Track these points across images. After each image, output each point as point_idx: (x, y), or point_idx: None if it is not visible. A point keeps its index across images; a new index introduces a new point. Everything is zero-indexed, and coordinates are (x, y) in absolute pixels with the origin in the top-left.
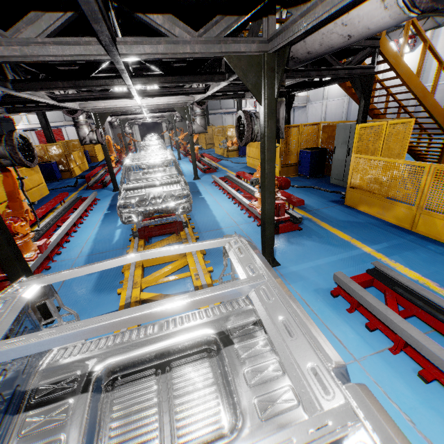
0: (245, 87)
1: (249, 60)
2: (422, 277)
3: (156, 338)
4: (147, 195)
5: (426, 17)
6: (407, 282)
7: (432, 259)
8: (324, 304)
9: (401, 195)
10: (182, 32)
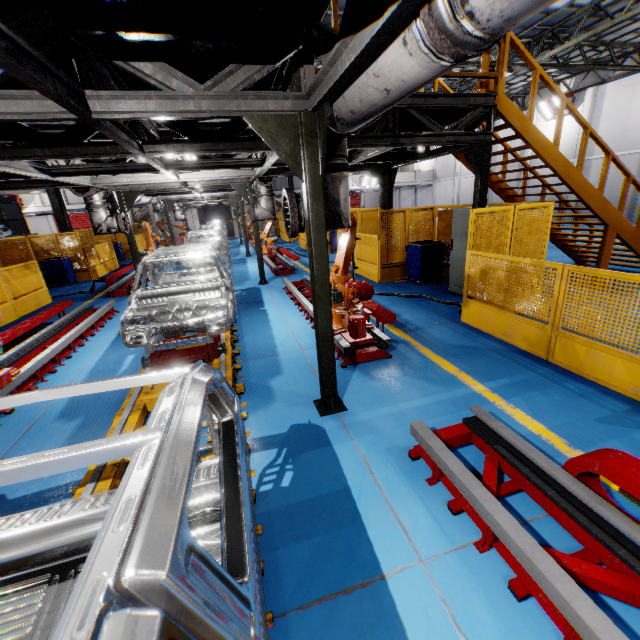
0: None
1: (280, 122)
2: (549, 430)
3: (63, 523)
4: (170, 305)
5: (586, 70)
6: (513, 437)
7: (569, 404)
8: (395, 470)
9: (531, 309)
10: (182, 84)
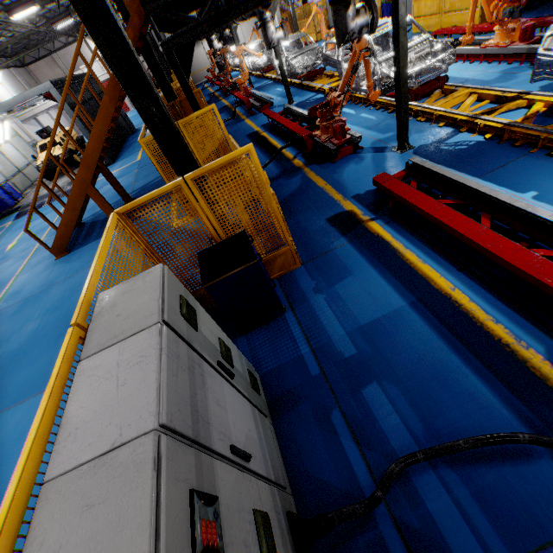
0: None
1: None
2: None
3: None
4: None
5: None
6: None
7: None
8: None
9: None
10: None
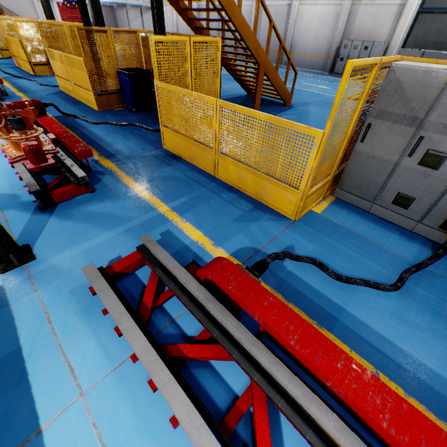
0: None
1: None
2: (204, 235)
3: None
4: None
5: None
6: (167, 259)
7: (221, 211)
8: (75, 311)
9: (203, 138)
10: None
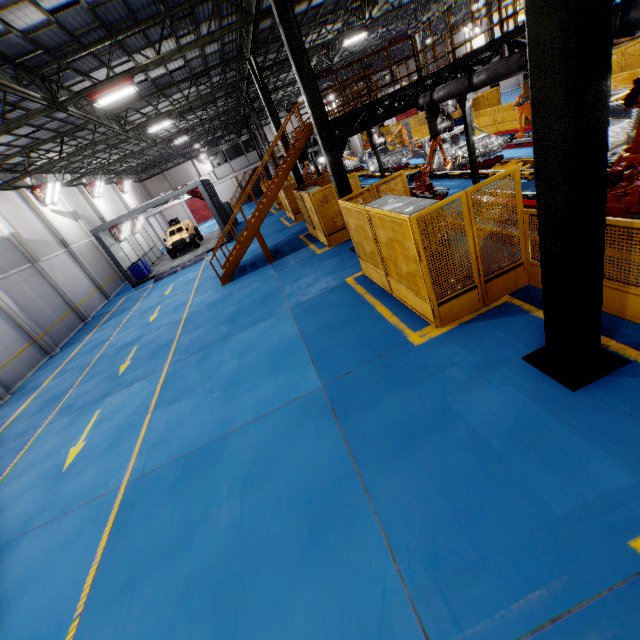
0: None
1: None
2: None
3: None
4: None
5: None
6: None
7: None
8: None
9: None
10: None
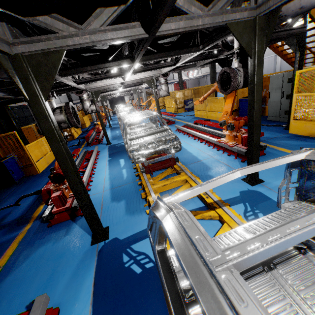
0: (202, 57)
1: (244, 24)
2: None
3: None
4: (145, 142)
5: None
6: None
7: None
8: None
9: None
10: (196, 10)
